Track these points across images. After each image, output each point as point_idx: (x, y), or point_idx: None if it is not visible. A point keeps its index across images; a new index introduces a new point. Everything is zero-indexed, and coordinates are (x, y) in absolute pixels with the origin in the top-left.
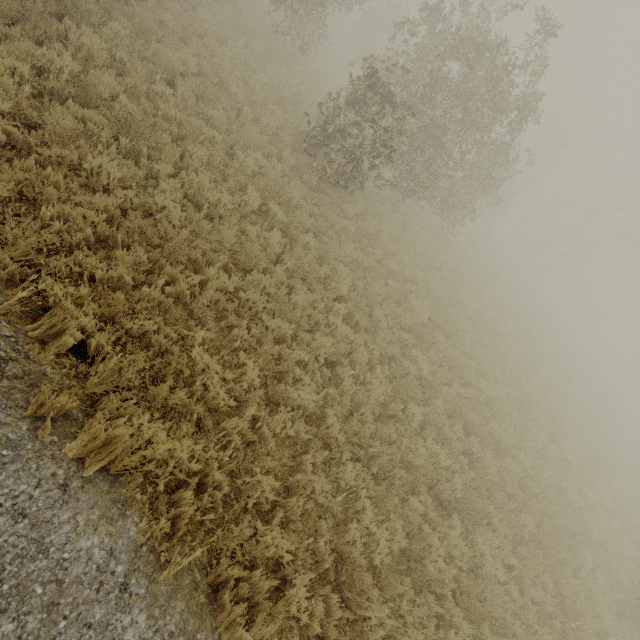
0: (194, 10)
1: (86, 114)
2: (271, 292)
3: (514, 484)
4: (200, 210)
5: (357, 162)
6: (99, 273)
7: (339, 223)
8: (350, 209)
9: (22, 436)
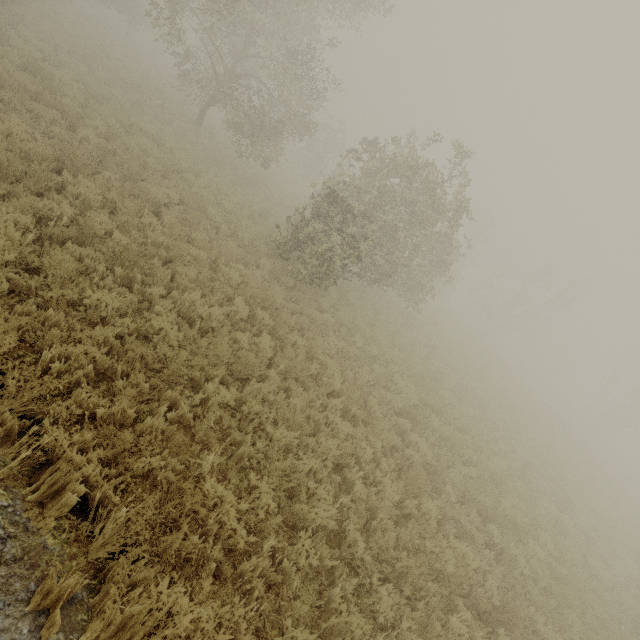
0: (171, 152)
1: (84, 252)
2: (270, 399)
3: (546, 574)
4: (191, 324)
5: (329, 263)
6: (100, 410)
7: (320, 318)
8: (326, 302)
9: None
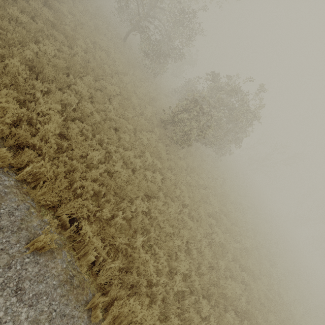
0: (112, 59)
1: (83, 125)
2: (161, 209)
3: (264, 297)
4: (126, 165)
5: (187, 136)
6: (97, 213)
7: (180, 163)
8: (181, 153)
9: (86, 322)
